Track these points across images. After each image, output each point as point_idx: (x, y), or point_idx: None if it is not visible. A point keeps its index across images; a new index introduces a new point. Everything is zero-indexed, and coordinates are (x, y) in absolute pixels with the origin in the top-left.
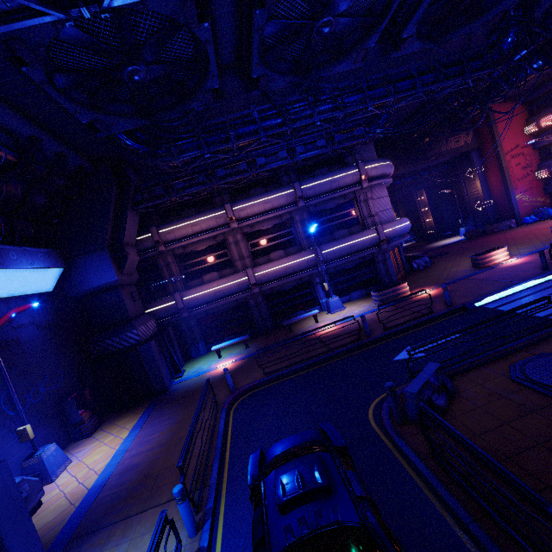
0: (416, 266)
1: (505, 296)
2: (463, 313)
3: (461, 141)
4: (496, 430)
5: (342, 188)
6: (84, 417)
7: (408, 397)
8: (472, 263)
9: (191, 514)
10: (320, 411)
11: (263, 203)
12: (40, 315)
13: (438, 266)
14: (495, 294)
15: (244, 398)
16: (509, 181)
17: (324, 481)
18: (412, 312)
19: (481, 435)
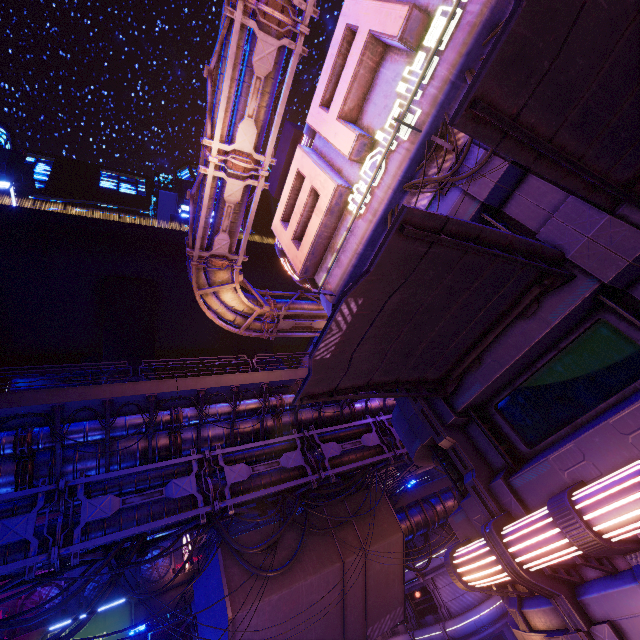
0: None
1: None
2: None
3: None
4: None
5: (412, 579)
6: None
7: None
8: None
9: None
10: None
11: None
12: None
13: None
14: None
15: None
16: None
17: None
18: None
19: None
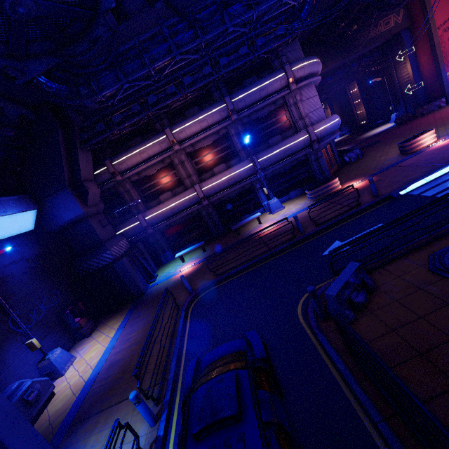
0: (347, 160)
1: (430, 180)
2: (388, 202)
3: (391, 23)
4: (411, 325)
5: (272, 95)
6: (82, 323)
7: (328, 298)
8: (399, 150)
9: (147, 411)
10: (258, 308)
11: (199, 122)
12: (27, 251)
13: (368, 157)
14: (420, 180)
15: (200, 298)
16: (440, 58)
17: (233, 410)
18: (341, 207)
19: (396, 331)
